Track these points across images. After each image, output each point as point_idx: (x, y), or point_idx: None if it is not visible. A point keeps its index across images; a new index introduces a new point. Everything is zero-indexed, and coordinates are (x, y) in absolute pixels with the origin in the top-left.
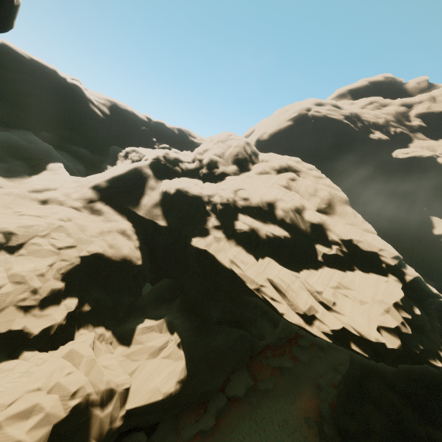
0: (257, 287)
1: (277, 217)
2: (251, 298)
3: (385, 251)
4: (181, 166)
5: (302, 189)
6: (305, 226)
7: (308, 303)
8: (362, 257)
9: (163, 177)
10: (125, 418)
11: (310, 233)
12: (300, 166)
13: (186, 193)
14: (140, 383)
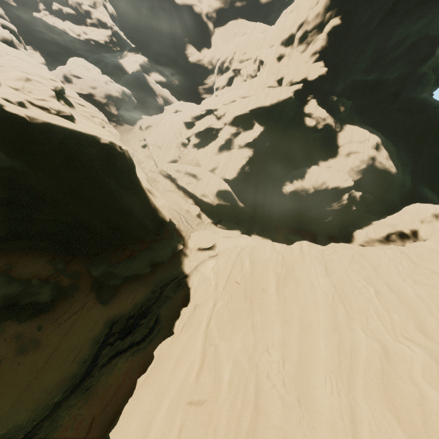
0: (63, 28)
1: (69, 5)
2: (69, 44)
3: (109, 22)
4: None
5: None
6: (82, 11)
7: (79, 31)
8: (102, 24)
9: None
10: None
11: (85, 14)
12: None
13: None
14: None
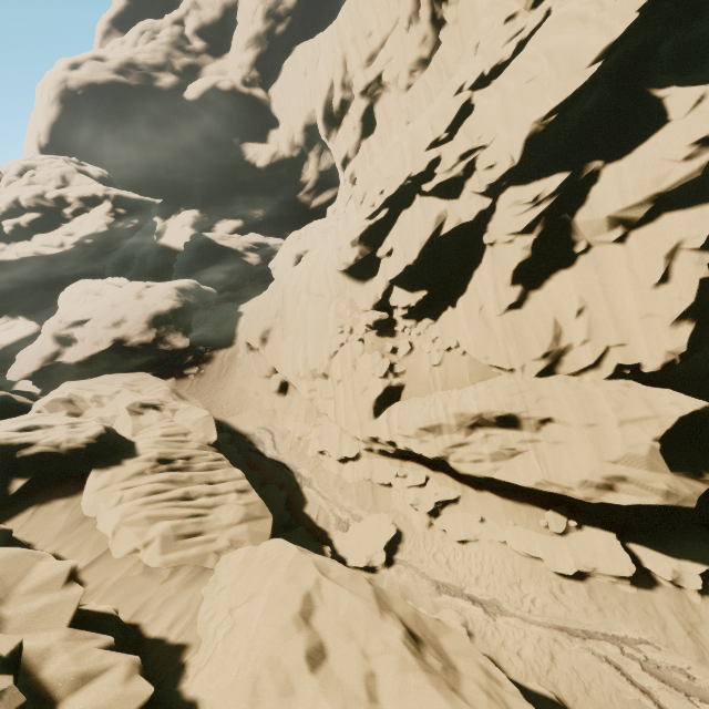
0: (33, 252)
1: (26, 208)
2: (61, 271)
3: (97, 190)
4: None
5: (41, 180)
6: (50, 203)
7: (58, 239)
8: (91, 201)
9: None
10: (8, 353)
11: (57, 205)
12: (34, 161)
13: None
14: (4, 337)
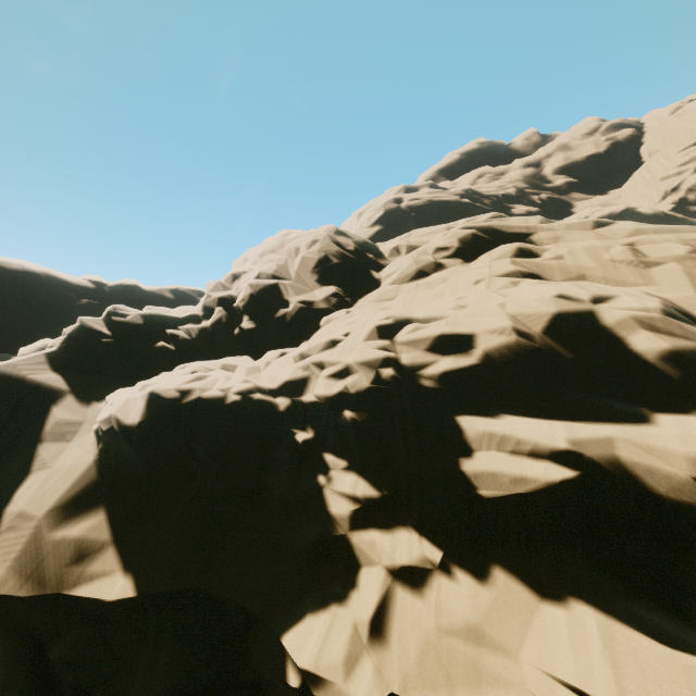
0: None
1: (665, 373)
2: None
3: None
4: (175, 335)
5: (592, 265)
6: None
7: None
8: None
9: (112, 385)
10: None
11: None
12: (516, 223)
13: (200, 408)
14: None
